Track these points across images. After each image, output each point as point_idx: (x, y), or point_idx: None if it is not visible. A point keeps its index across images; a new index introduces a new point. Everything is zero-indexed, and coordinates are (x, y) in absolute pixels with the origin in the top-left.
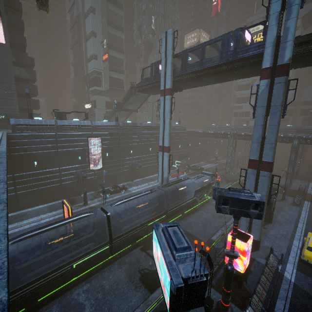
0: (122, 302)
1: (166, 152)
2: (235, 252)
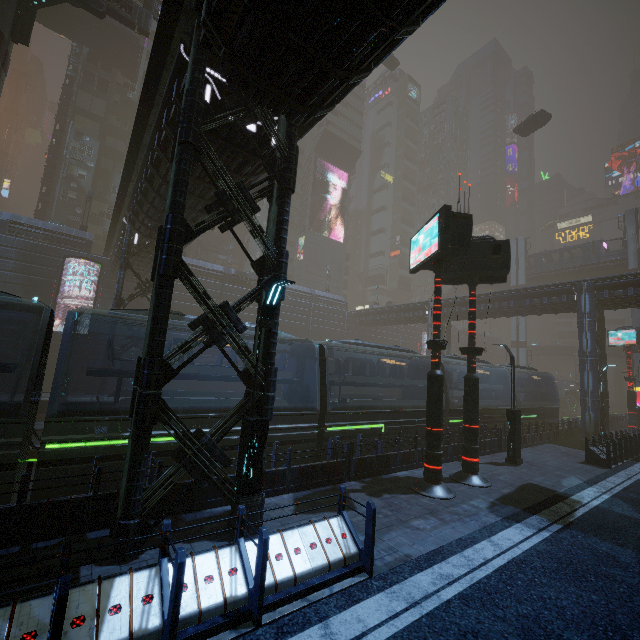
0: None
1: (524, 347)
2: None
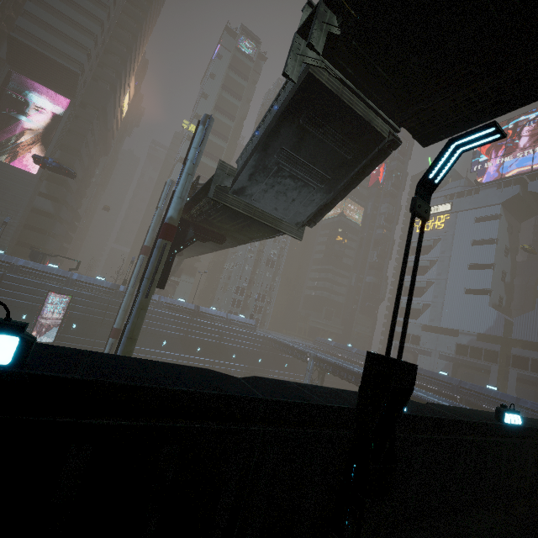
0: None
1: (110, 337)
2: None
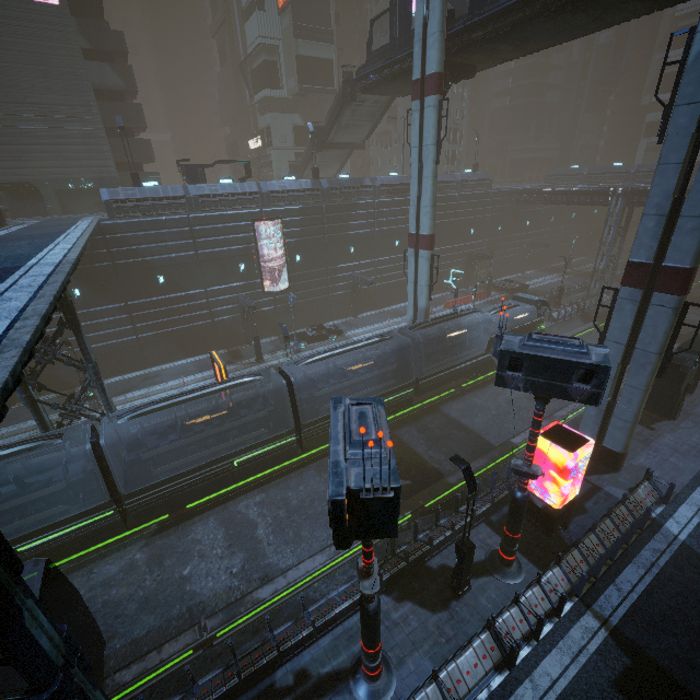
0: (318, 528)
1: (425, 250)
2: (534, 468)
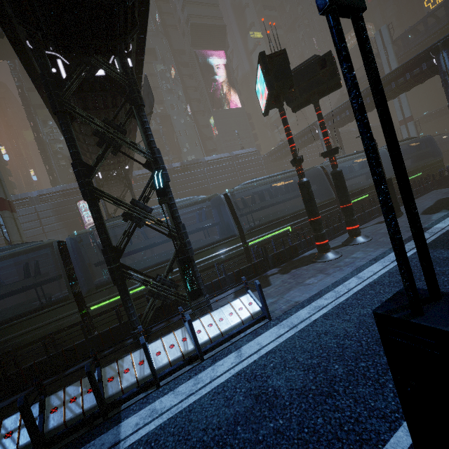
0: None
1: (411, 121)
2: None
